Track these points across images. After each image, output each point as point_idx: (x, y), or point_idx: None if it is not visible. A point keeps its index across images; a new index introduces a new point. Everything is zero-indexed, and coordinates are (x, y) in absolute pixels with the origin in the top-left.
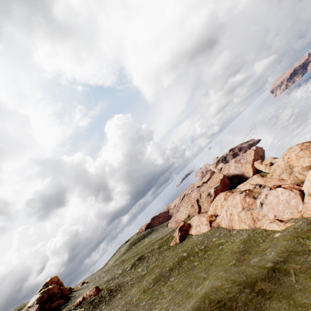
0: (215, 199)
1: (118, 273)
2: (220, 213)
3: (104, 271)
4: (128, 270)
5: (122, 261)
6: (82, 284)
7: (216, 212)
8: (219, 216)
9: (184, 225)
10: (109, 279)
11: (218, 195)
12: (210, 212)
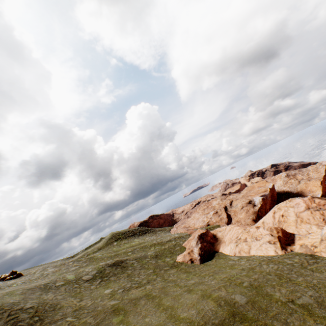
0: (277, 206)
1: (66, 279)
2: (295, 231)
3: (55, 265)
4: (85, 282)
5: (89, 259)
6: (9, 274)
7: (284, 227)
8: (299, 235)
9: (207, 233)
10: (41, 286)
11: (286, 201)
12: (265, 224)
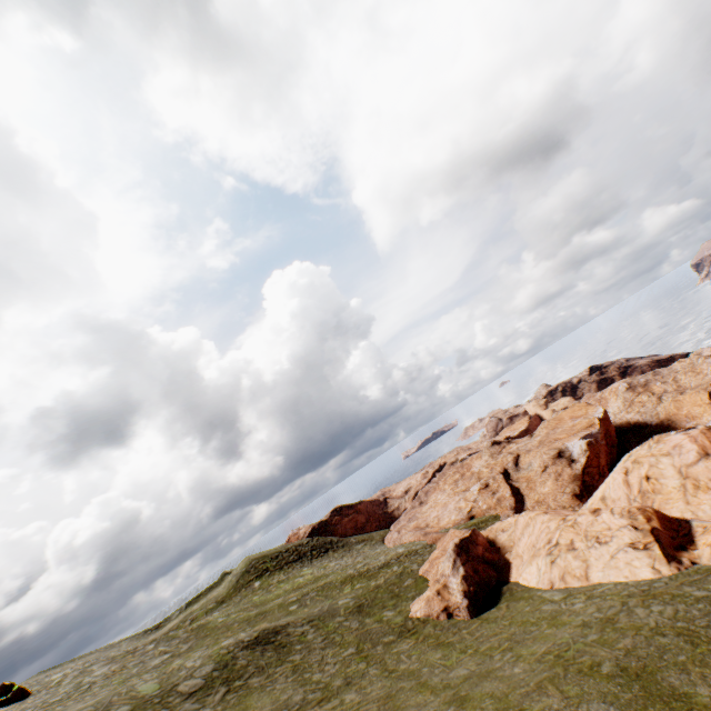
0: (630, 455)
1: (136, 696)
2: (686, 511)
3: (112, 657)
4: (186, 699)
5: (196, 631)
6: None
7: (658, 506)
8: (701, 520)
9: (474, 538)
10: None
11: (648, 442)
12: (608, 503)
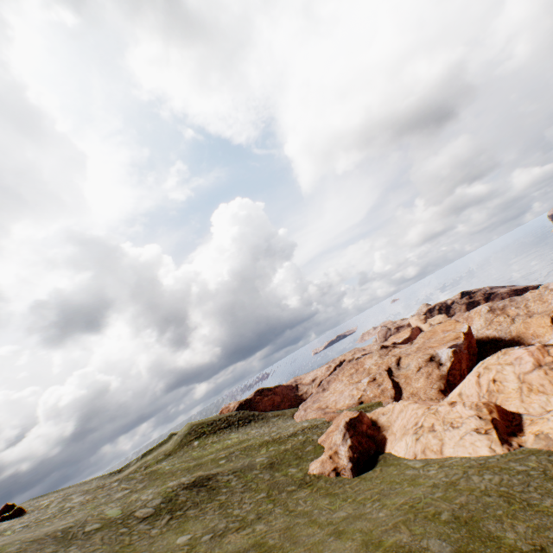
0: (482, 363)
1: (104, 517)
2: (521, 407)
3: (87, 490)
4: (141, 522)
5: (149, 475)
6: None
7: (500, 402)
8: (530, 415)
9: (361, 418)
10: (57, 534)
11: (497, 353)
12: (463, 398)
